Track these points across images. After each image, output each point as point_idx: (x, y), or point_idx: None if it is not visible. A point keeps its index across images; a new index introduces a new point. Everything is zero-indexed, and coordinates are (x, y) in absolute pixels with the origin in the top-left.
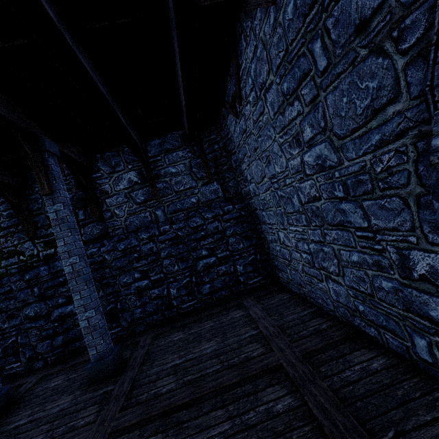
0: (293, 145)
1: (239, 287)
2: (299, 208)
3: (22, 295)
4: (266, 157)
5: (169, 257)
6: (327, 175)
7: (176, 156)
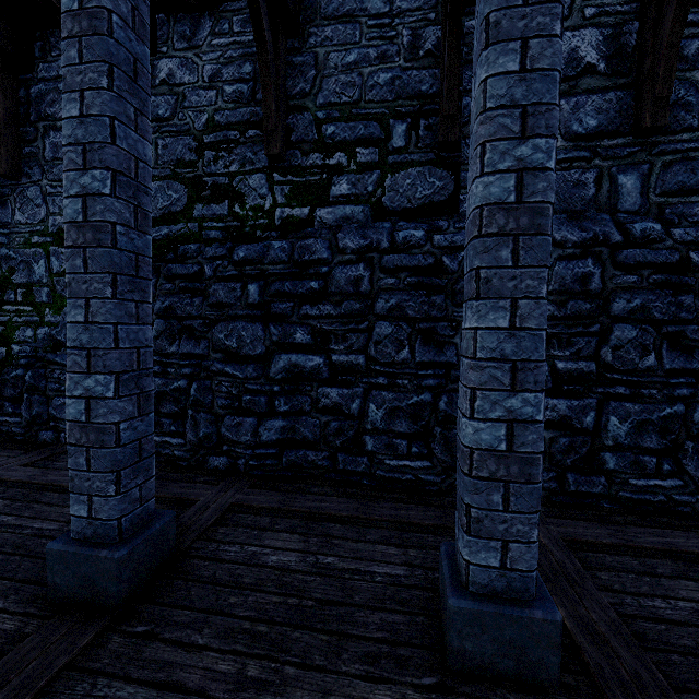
0: None
1: None
2: None
3: (222, 294)
4: None
5: (635, 321)
6: None
7: None
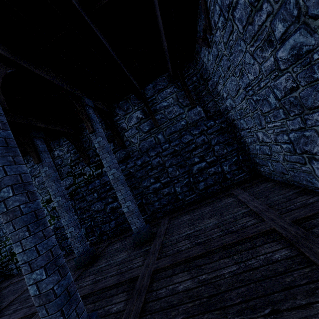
0: (265, 47)
1: (227, 182)
2: (276, 104)
3: (89, 198)
4: (239, 71)
5: (172, 166)
6: (304, 61)
7: (166, 93)
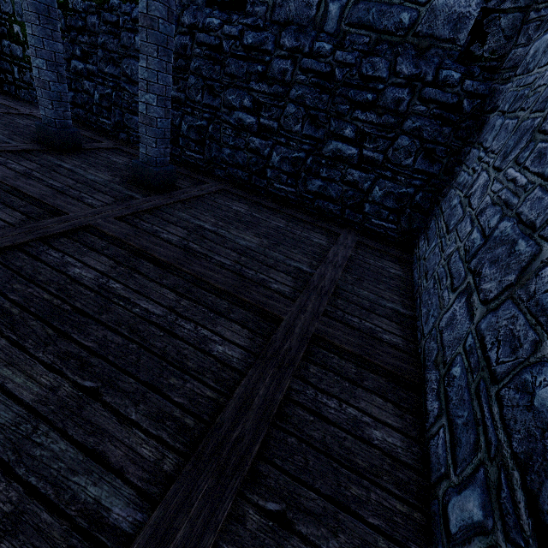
0: None
1: (356, 215)
2: None
3: (126, 40)
4: None
5: (299, 104)
6: None
7: None
